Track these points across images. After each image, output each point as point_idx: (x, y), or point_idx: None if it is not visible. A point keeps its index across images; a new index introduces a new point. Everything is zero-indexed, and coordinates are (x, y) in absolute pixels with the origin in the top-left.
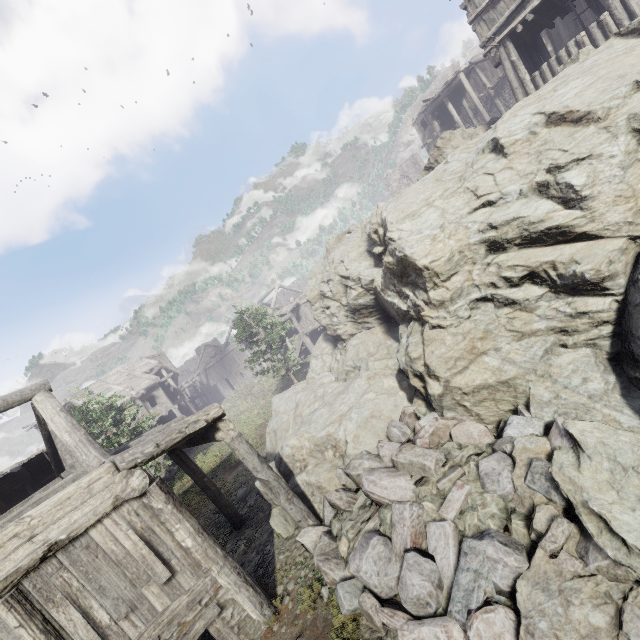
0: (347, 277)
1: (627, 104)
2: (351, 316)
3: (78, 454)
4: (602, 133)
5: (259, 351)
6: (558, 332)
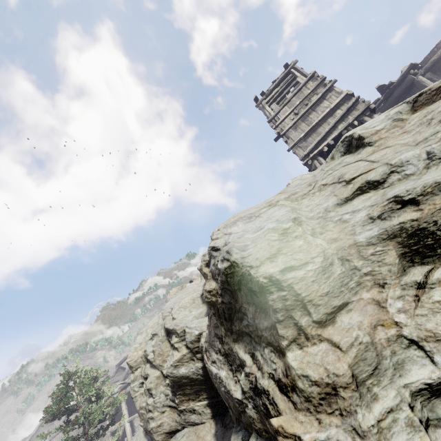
0: (172, 329)
1: None
2: (172, 396)
3: None
4: None
5: (69, 439)
6: None
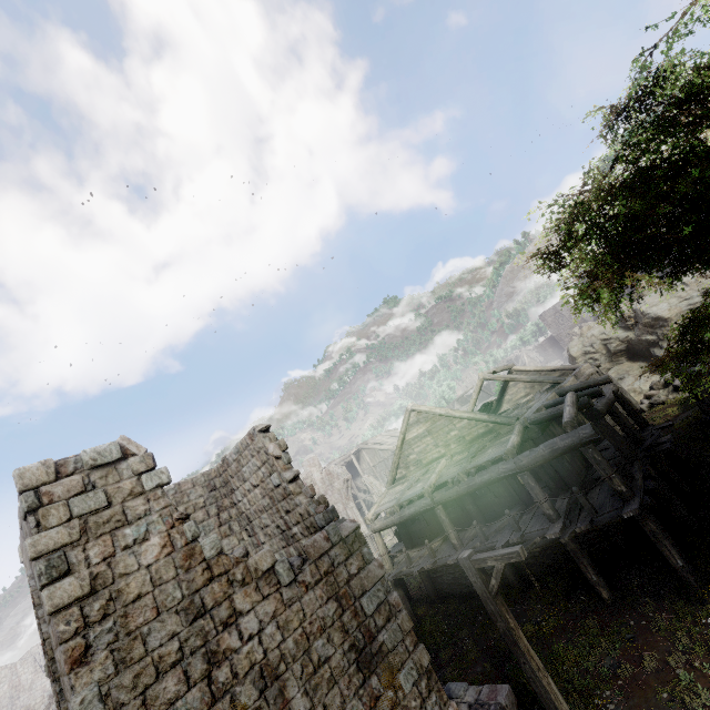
0: (609, 339)
1: None
2: (608, 359)
3: (568, 367)
4: None
5: None
6: None
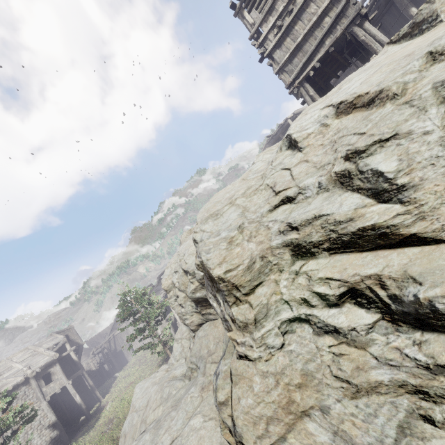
0: (186, 270)
1: (426, 76)
2: (195, 307)
3: None
4: (404, 108)
5: (139, 329)
6: (412, 392)
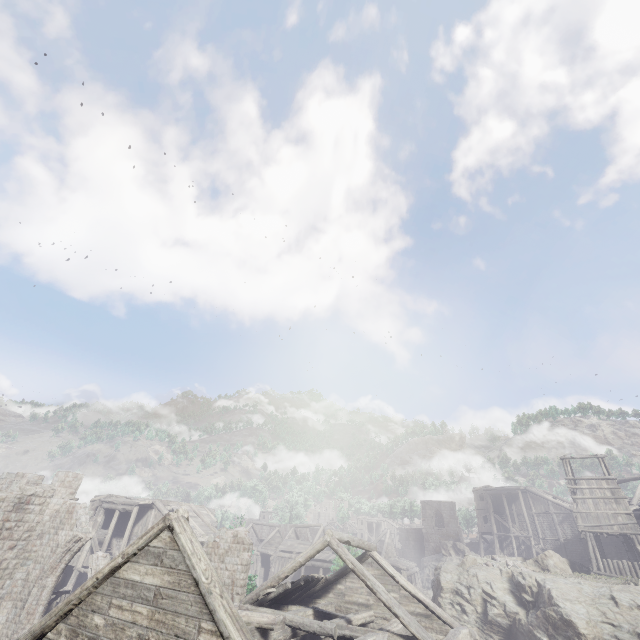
0: (493, 596)
1: None
2: (480, 623)
3: (440, 611)
4: None
5: None
6: None
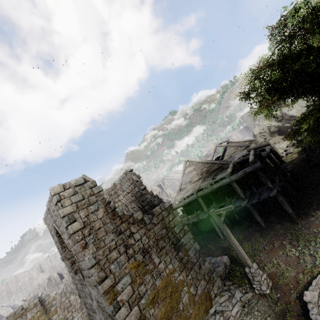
0: (270, 126)
1: None
2: (270, 135)
3: (252, 139)
4: None
5: None
6: None
